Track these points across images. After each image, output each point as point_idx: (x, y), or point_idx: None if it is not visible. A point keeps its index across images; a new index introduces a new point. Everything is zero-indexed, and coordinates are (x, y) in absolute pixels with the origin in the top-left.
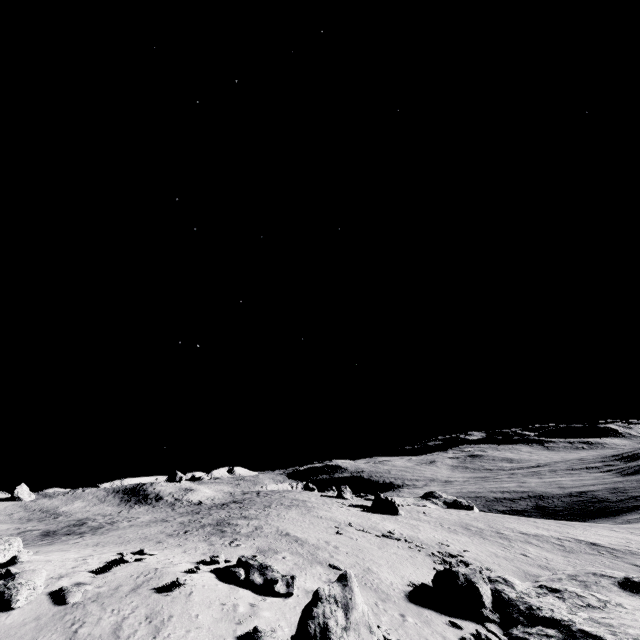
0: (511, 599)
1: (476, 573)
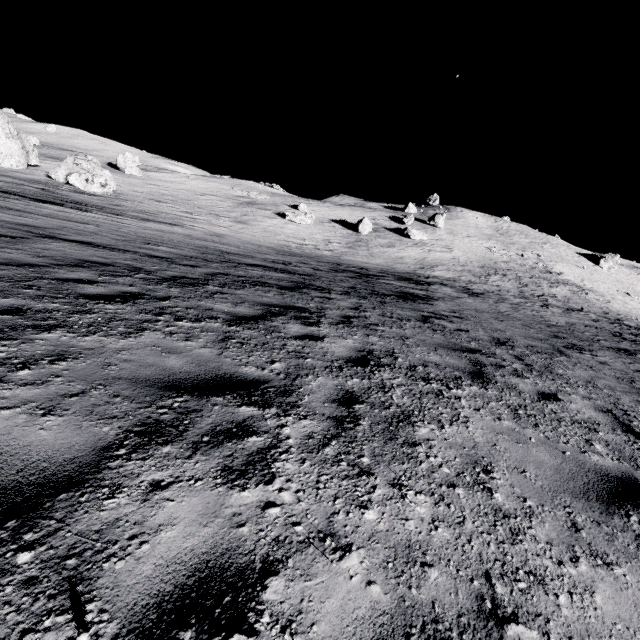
0: None
1: None
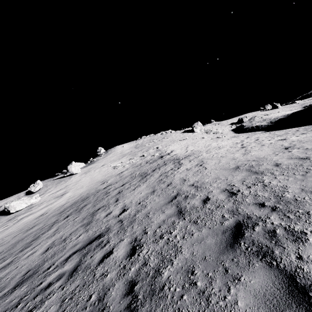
0: (251, 119)
1: (244, 117)
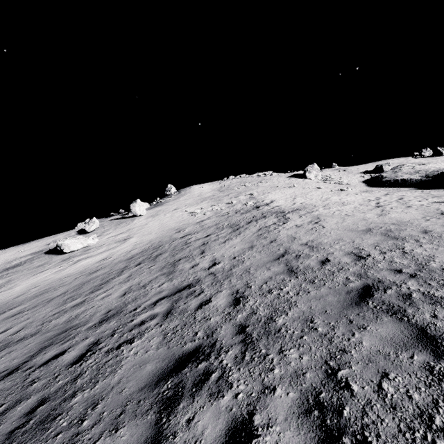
0: (396, 168)
1: (386, 164)
